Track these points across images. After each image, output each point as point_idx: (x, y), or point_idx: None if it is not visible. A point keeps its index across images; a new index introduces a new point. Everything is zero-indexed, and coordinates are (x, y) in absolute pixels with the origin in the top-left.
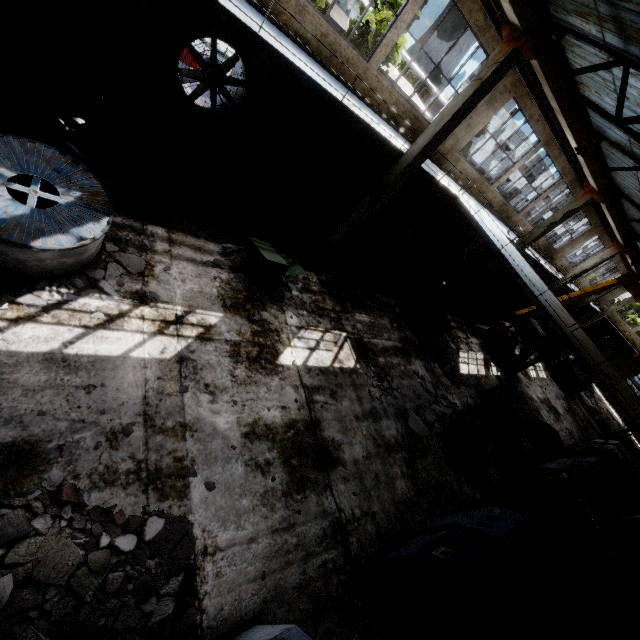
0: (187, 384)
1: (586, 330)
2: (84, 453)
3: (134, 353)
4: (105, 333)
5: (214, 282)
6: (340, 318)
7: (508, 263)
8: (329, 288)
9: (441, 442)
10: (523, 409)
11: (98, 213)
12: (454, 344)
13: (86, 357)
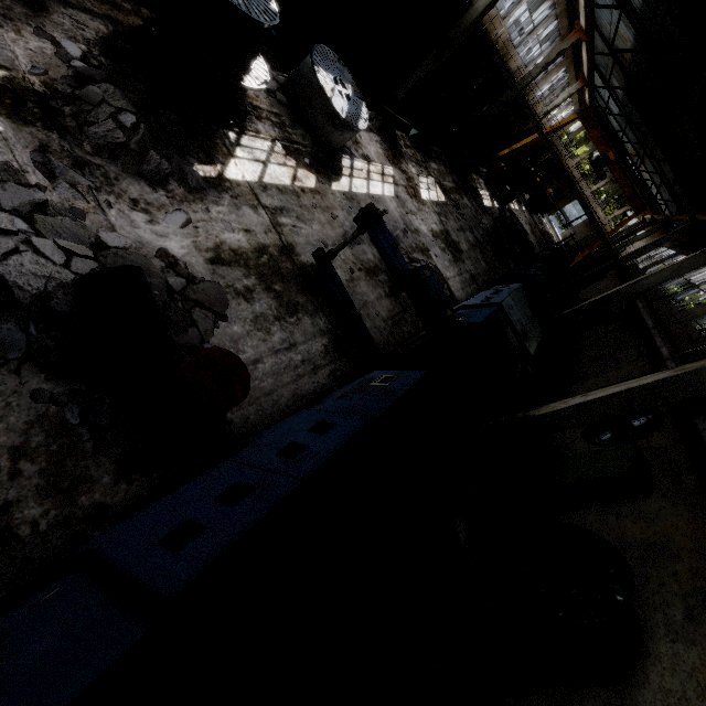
0: (406, 210)
1: (538, 167)
2: (403, 239)
3: (385, 193)
4: (372, 182)
5: (377, 145)
6: (427, 167)
7: (529, 110)
8: (413, 143)
9: (488, 246)
10: (520, 226)
11: (360, 100)
12: (474, 184)
13: (376, 196)
